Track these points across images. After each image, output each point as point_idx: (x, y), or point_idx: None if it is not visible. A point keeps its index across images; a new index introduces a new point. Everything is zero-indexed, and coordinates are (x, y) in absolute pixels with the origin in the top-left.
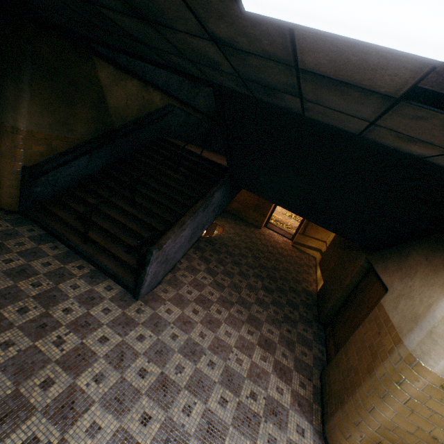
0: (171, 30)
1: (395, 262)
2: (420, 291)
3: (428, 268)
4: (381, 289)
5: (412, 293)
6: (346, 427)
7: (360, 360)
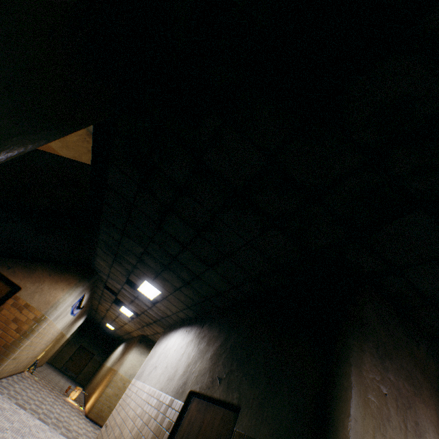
0: (137, 260)
1: (25, 271)
2: (50, 290)
3: (53, 280)
4: (4, 284)
5: (45, 291)
6: (1, 363)
7: (7, 329)
